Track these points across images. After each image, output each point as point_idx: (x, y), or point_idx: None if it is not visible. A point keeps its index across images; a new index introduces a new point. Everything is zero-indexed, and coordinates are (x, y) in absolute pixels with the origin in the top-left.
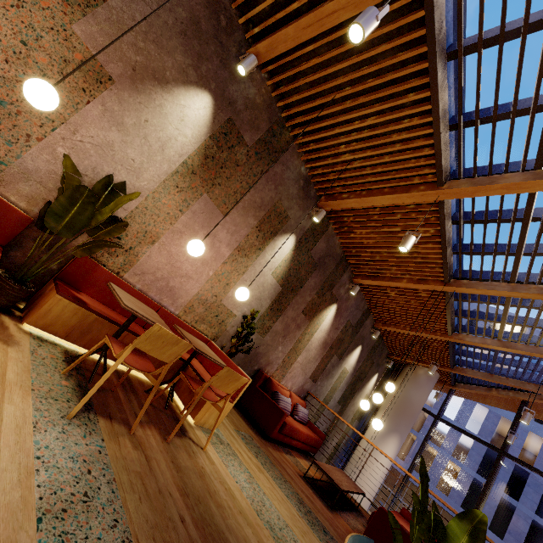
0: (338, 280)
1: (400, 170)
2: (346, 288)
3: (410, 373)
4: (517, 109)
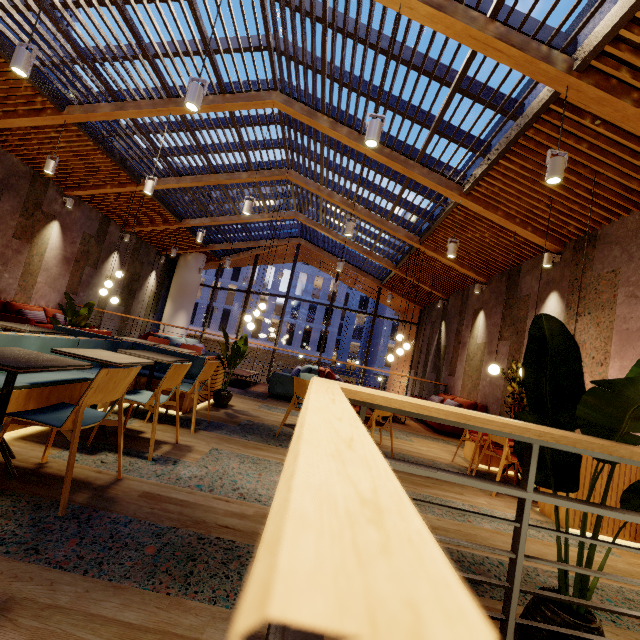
0: (43, 198)
1: (19, 96)
2: (61, 203)
3: (182, 262)
4: (70, 59)
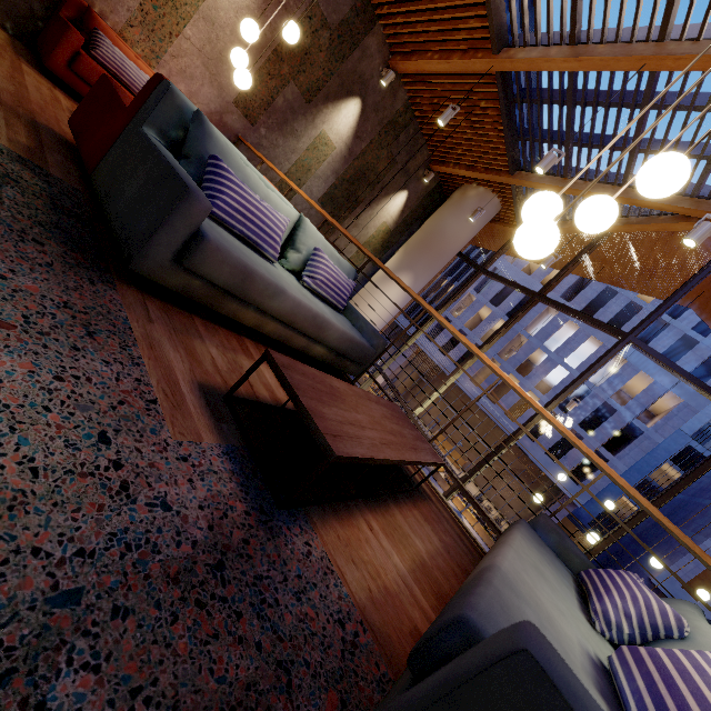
0: None
1: None
2: None
3: (456, 197)
4: None
